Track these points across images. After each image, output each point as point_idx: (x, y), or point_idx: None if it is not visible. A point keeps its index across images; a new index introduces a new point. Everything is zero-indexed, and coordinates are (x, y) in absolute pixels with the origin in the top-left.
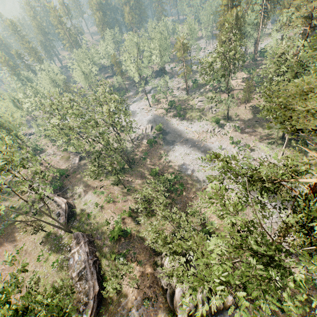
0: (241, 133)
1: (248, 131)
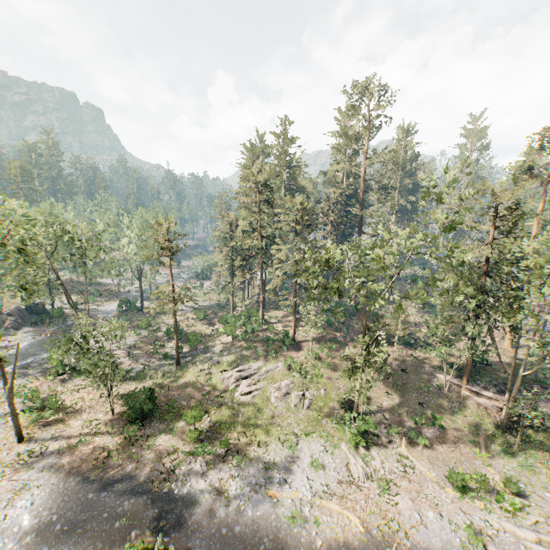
0: (429, 446)
1: (432, 435)
